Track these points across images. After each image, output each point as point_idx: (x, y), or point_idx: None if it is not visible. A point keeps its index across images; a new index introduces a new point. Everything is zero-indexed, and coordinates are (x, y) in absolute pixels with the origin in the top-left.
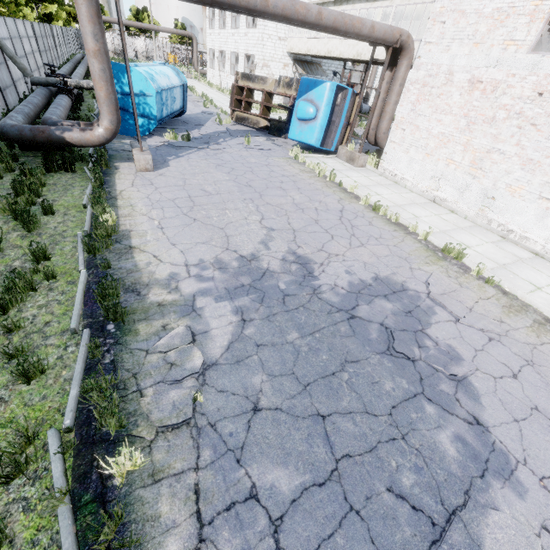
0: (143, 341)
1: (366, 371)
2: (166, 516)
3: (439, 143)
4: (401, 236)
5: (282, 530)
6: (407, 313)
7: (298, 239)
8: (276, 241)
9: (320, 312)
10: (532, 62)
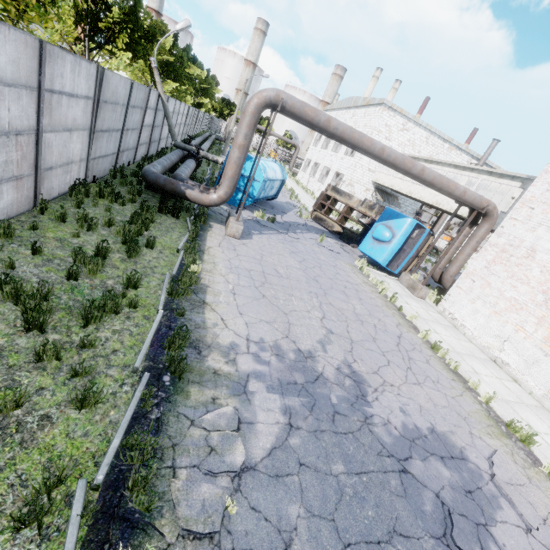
0: (191, 408)
1: None
2: None
3: (510, 306)
4: (460, 389)
5: None
6: (467, 492)
7: (355, 352)
8: (333, 346)
9: (369, 448)
10: None
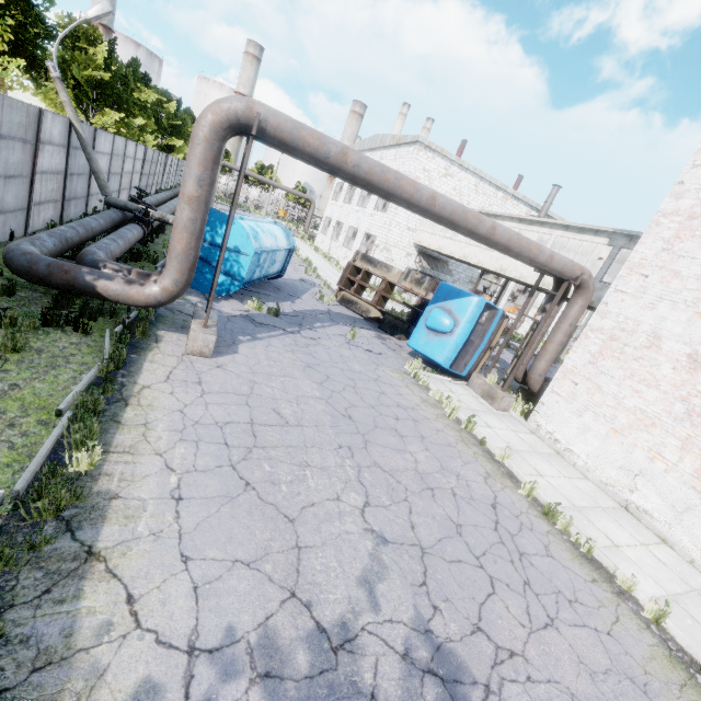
0: None
1: None
2: None
3: (636, 421)
4: (611, 602)
5: None
6: None
7: (432, 580)
8: (390, 582)
9: None
10: None
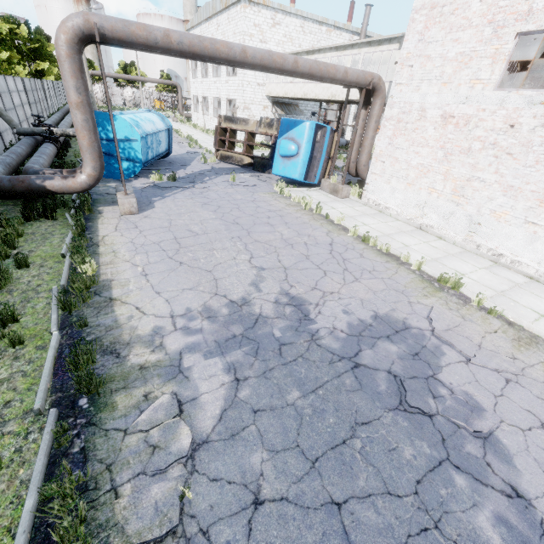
0: (120, 418)
1: (380, 435)
2: None
3: (419, 173)
4: (394, 267)
5: None
6: (414, 355)
7: (290, 277)
8: (267, 282)
9: (320, 362)
10: (499, 98)
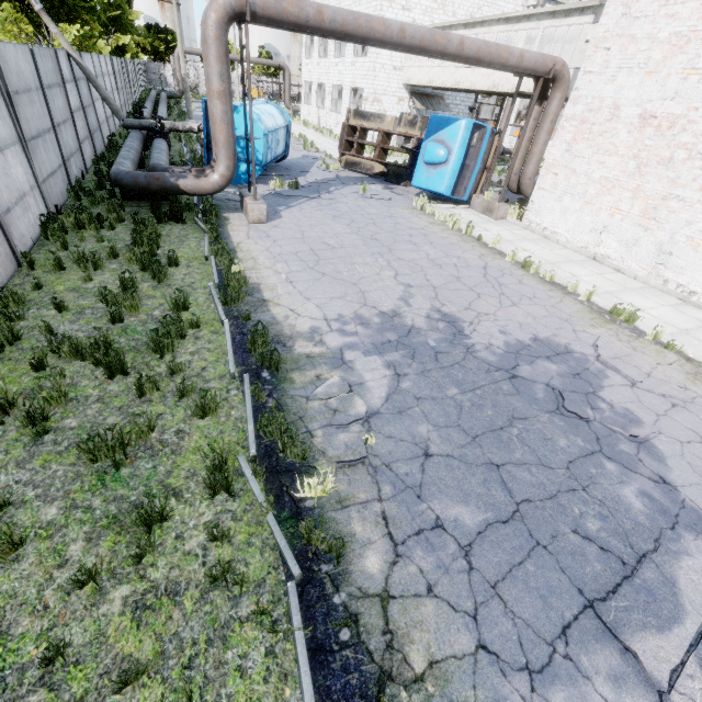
0: (300, 389)
1: (536, 428)
2: (360, 534)
3: (601, 189)
4: (559, 296)
5: (472, 555)
6: (575, 375)
7: (441, 296)
8: (416, 298)
9: (477, 370)
10: None
